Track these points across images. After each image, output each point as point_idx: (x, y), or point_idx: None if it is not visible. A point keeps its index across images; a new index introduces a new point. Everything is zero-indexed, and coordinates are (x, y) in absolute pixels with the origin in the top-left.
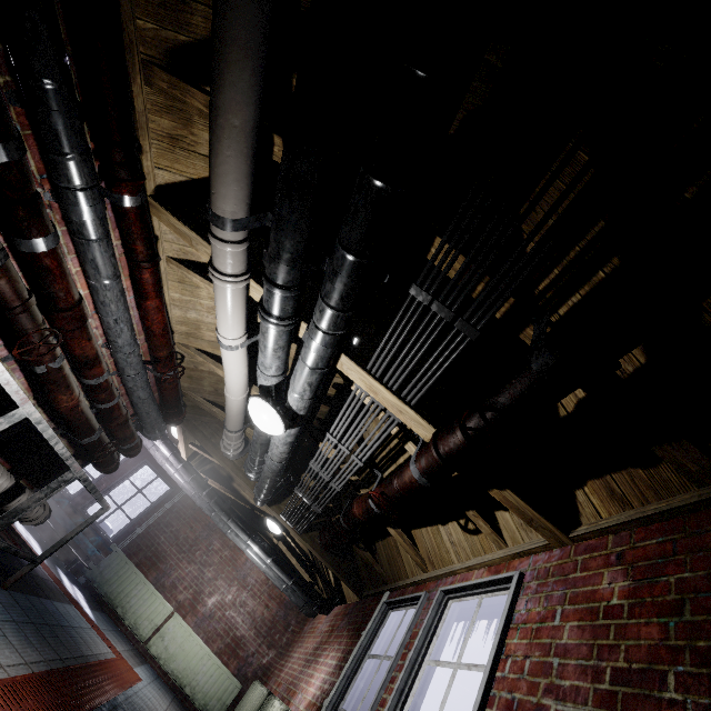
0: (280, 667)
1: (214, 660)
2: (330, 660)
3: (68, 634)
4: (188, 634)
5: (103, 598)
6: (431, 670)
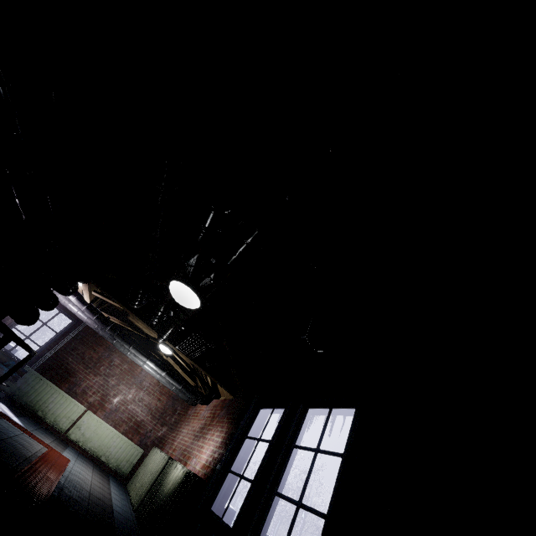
0: (172, 438)
1: (122, 438)
2: (216, 438)
3: (9, 445)
4: (100, 424)
5: (24, 406)
6: (296, 450)
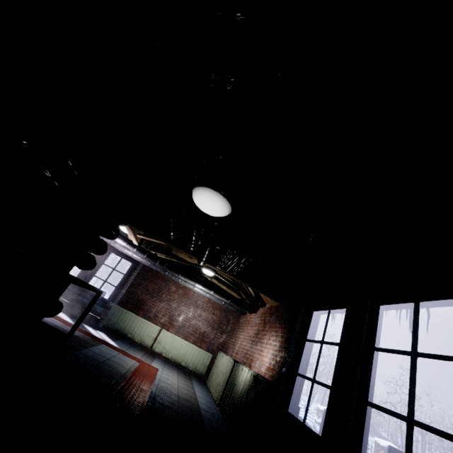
0: (232, 343)
1: (193, 347)
2: (273, 342)
3: (107, 366)
4: (173, 338)
5: (117, 331)
6: (376, 352)
